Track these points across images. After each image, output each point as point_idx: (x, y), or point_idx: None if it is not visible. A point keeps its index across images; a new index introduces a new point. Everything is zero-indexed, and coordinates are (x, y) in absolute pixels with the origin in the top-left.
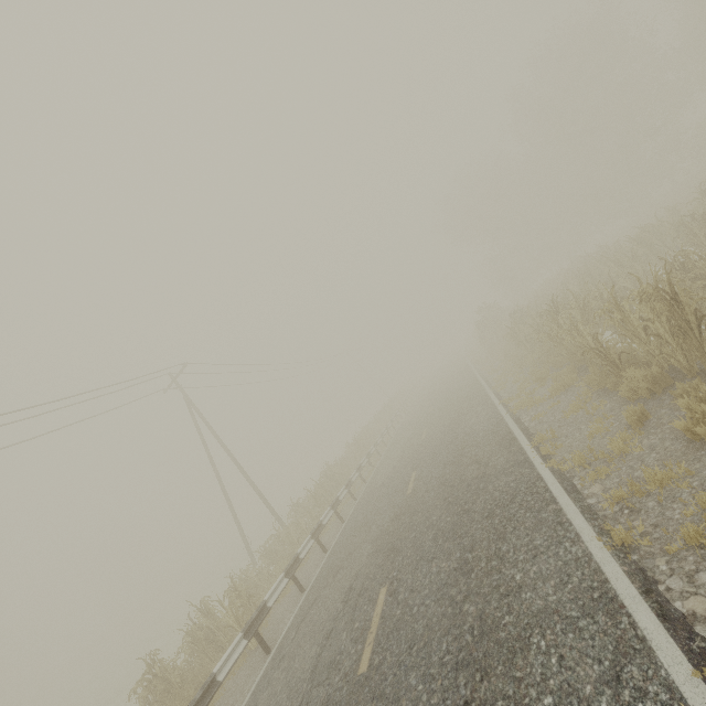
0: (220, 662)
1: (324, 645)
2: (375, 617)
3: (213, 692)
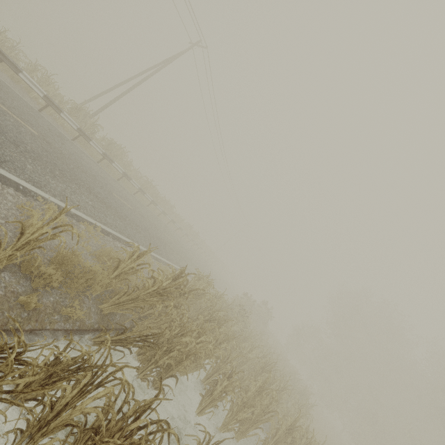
0: None
1: None
2: None
3: None
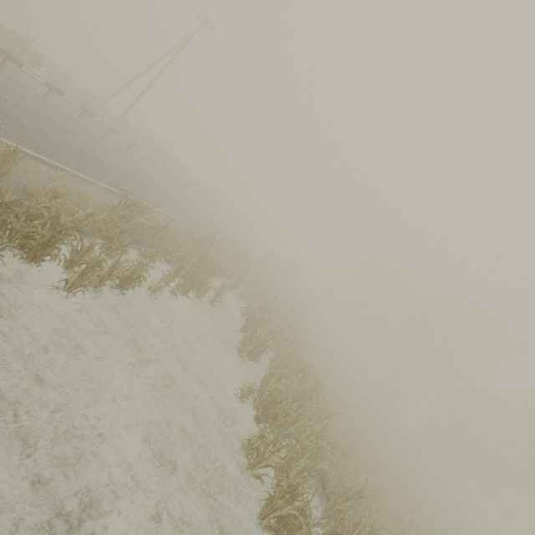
0: None
1: None
2: None
3: None
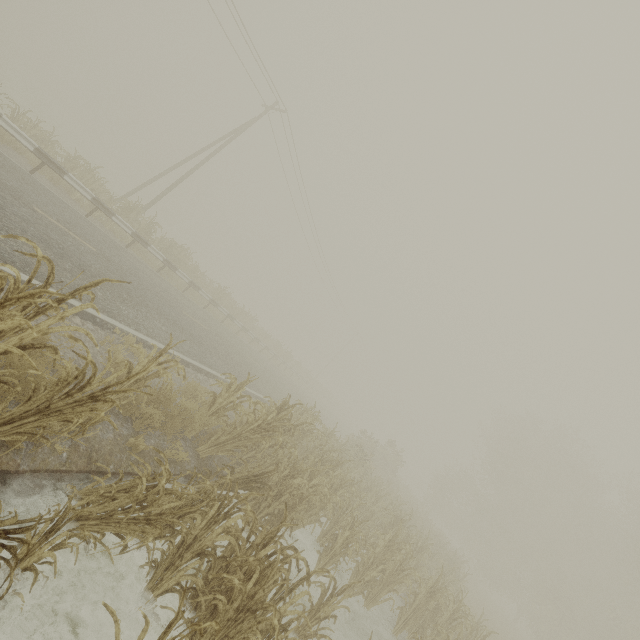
0: None
1: None
2: None
3: None
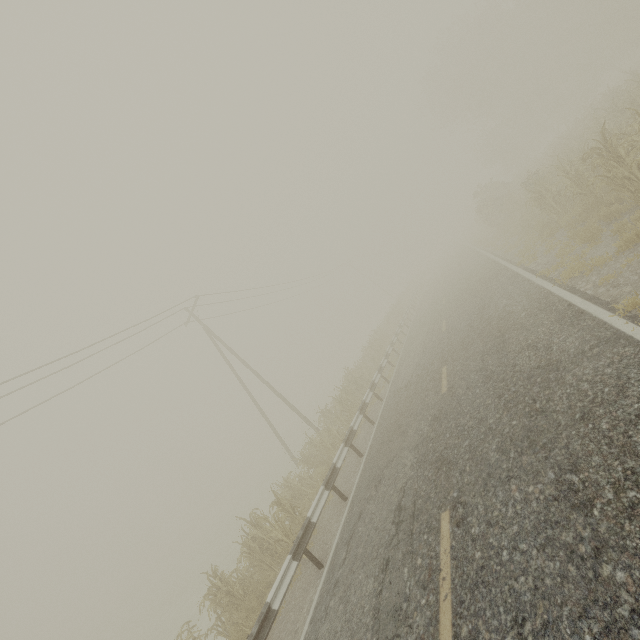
0: (272, 590)
1: (383, 581)
2: (443, 555)
3: (270, 623)
